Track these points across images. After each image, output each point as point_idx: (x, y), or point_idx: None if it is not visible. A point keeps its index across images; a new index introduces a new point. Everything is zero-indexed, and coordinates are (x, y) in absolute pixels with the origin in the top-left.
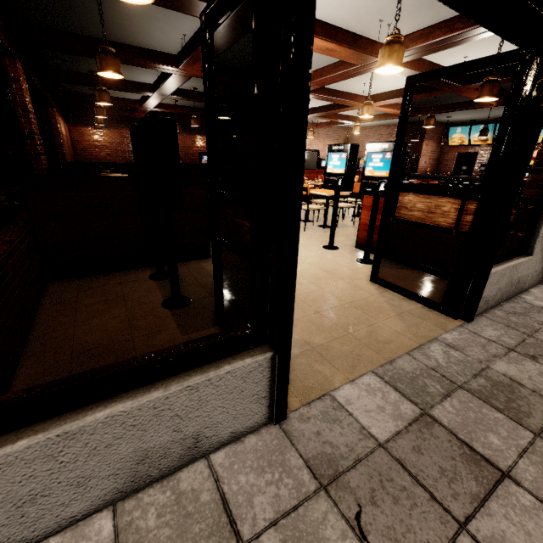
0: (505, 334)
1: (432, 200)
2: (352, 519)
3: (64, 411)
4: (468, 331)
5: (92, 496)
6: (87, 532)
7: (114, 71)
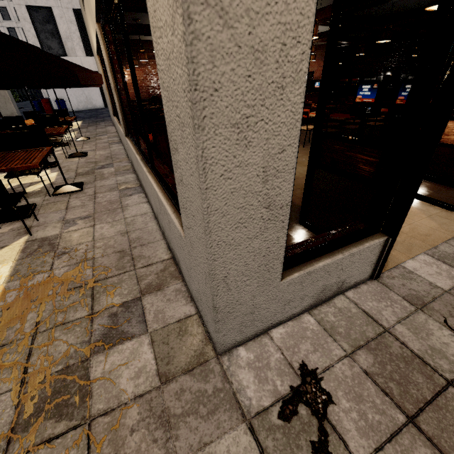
0: None
1: None
2: (442, 322)
3: (302, 263)
4: None
5: (303, 305)
6: (303, 321)
7: None
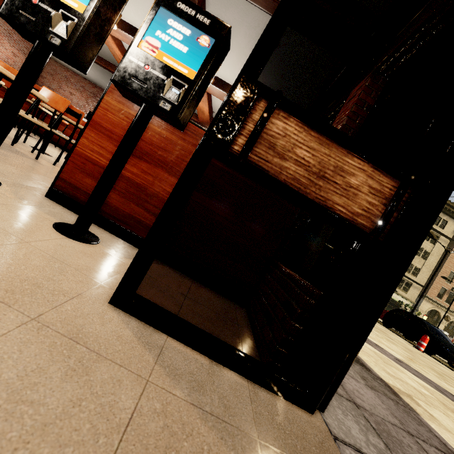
0: (358, 421)
1: (333, 153)
2: None
3: None
4: (355, 451)
5: None
6: None
7: None
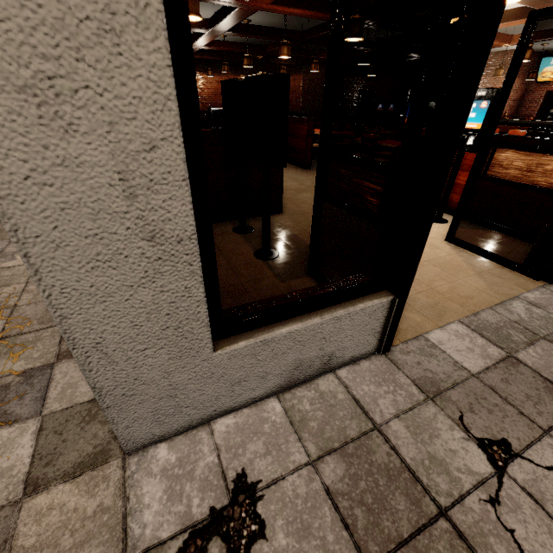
0: None
1: (534, 158)
2: (456, 419)
3: (258, 327)
4: (550, 291)
5: (266, 387)
6: (265, 408)
7: (194, 14)
